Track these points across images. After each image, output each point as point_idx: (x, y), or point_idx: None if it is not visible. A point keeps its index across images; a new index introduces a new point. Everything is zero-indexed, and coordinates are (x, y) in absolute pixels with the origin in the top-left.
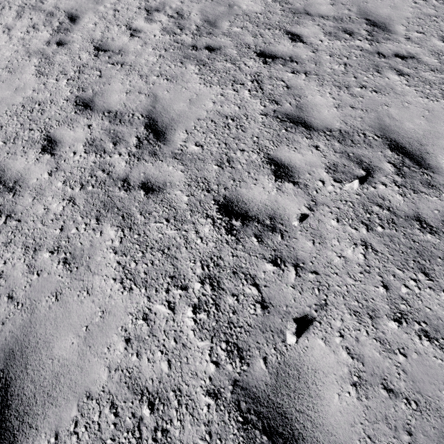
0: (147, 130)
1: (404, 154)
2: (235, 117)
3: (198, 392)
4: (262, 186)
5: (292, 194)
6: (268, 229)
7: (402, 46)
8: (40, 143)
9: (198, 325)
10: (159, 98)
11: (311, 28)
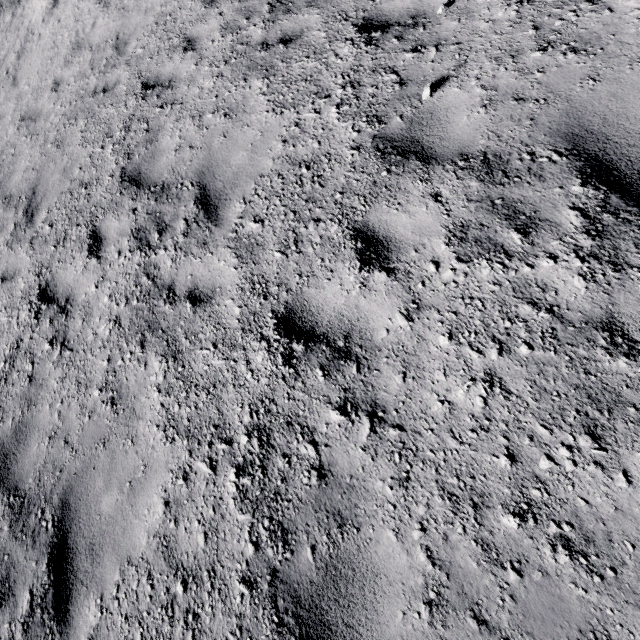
0: None
1: None
2: None
3: (343, 150)
4: None
5: None
6: (409, 28)
7: None
8: (181, 46)
9: (341, 115)
10: None
11: None
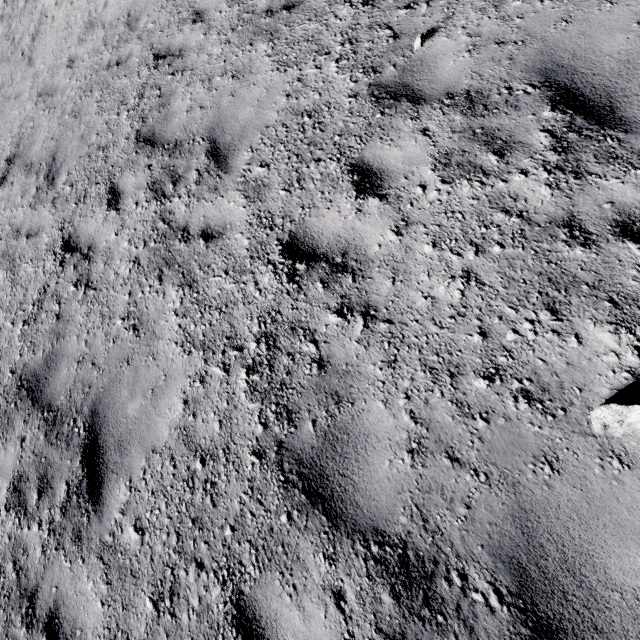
0: None
1: None
2: None
3: (342, 99)
4: None
5: None
6: None
7: None
8: (190, 19)
9: (340, 69)
10: None
11: None
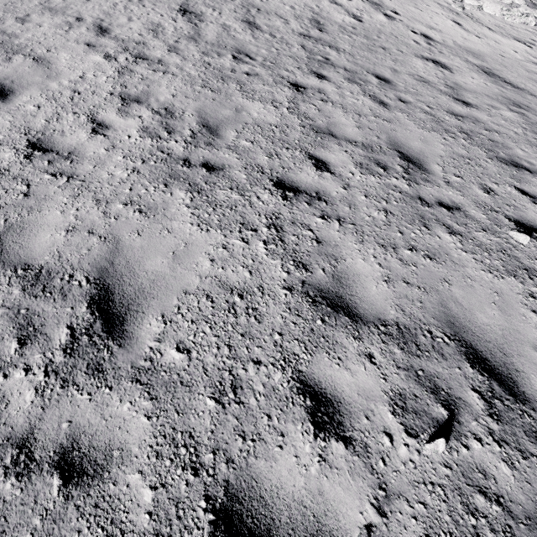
0: (92, 312)
1: (488, 372)
2: (245, 291)
3: None
4: (294, 453)
5: (345, 471)
6: None
7: (444, 191)
8: None
9: None
10: (122, 245)
11: (338, 155)
